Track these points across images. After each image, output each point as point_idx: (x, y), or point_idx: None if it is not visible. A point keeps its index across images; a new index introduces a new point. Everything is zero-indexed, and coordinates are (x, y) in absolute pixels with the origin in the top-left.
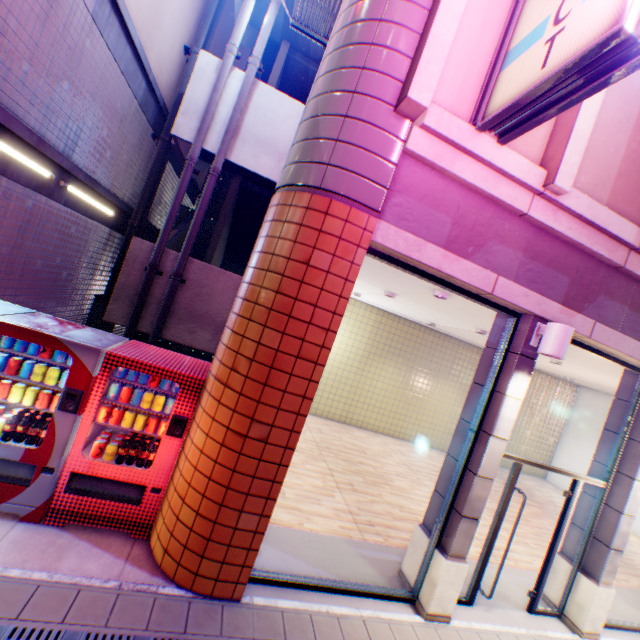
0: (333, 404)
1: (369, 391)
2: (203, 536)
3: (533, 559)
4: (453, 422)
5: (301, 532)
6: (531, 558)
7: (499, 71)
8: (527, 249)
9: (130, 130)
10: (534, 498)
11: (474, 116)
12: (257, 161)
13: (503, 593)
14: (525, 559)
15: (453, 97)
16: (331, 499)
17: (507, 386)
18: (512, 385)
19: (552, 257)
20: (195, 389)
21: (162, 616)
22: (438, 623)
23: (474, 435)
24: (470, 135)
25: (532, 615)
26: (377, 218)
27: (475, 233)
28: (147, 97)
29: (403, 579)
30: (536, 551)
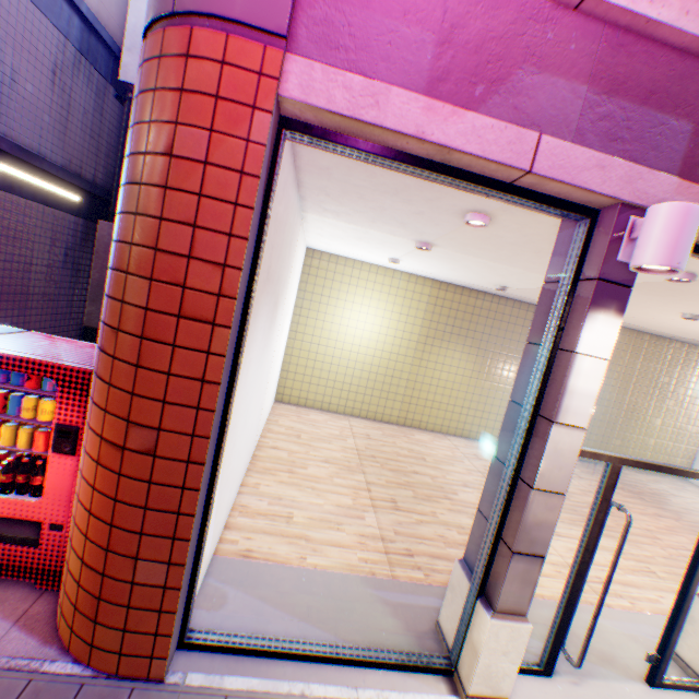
0: (387, 404)
1: (431, 385)
2: (93, 594)
3: (662, 596)
4: None
5: (298, 570)
6: (659, 595)
7: None
8: (598, 75)
9: (74, 87)
10: (668, 507)
11: None
12: None
13: (607, 653)
14: (649, 597)
15: None
16: (358, 522)
17: (578, 338)
18: (588, 335)
19: (653, 85)
20: (80, 386)
21: None
22: None
23: (528, 425)
24: None
25: (655, 690)
26: (284, 51)
27: (486, 57)
28: (88, 41)
29: (440, 637)
30: (668, 584)
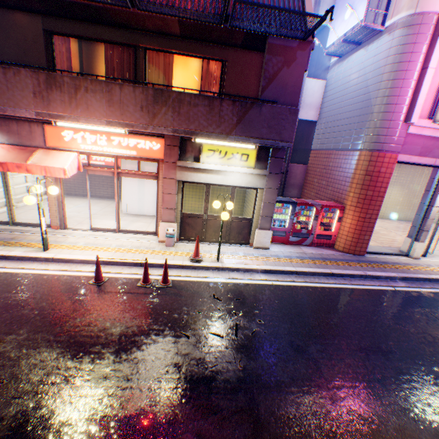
0: None
1: None
2: (354, 242)
3: None
4: (397, 206)
5: None
6: None
7: (438, 105)
8: None
9: None
10: None
11: (428, 115)
12: (307, 115)
13: (435, 255)
14: None
15: (421, 111)
16: None
17: (438, 191)
18: None
19: None
20: (342, 210)
21: (352, 257)
22: (416, 259)
23: (426, 207)
24: (427, 123)
25: None
26: (397, 154)
27: (428, 148)
28: None
29: (401, 253)
30: None
